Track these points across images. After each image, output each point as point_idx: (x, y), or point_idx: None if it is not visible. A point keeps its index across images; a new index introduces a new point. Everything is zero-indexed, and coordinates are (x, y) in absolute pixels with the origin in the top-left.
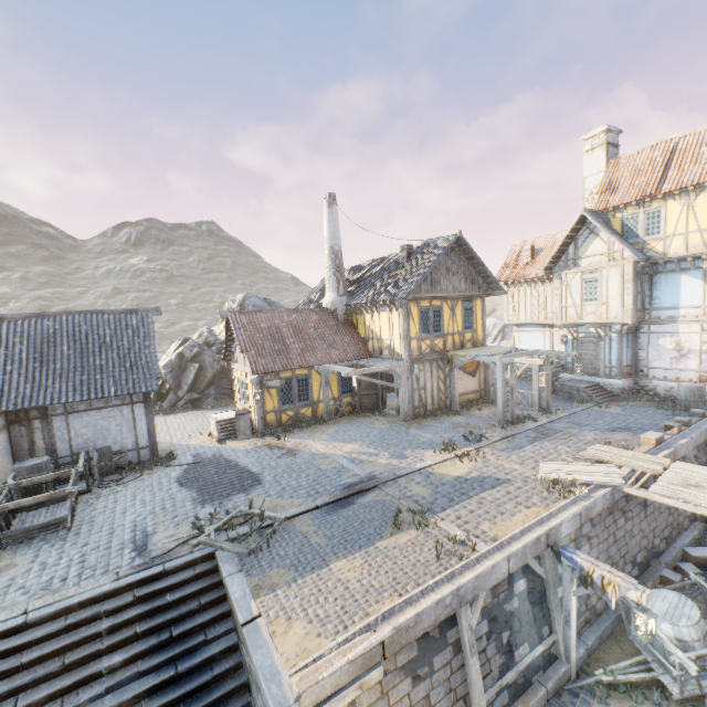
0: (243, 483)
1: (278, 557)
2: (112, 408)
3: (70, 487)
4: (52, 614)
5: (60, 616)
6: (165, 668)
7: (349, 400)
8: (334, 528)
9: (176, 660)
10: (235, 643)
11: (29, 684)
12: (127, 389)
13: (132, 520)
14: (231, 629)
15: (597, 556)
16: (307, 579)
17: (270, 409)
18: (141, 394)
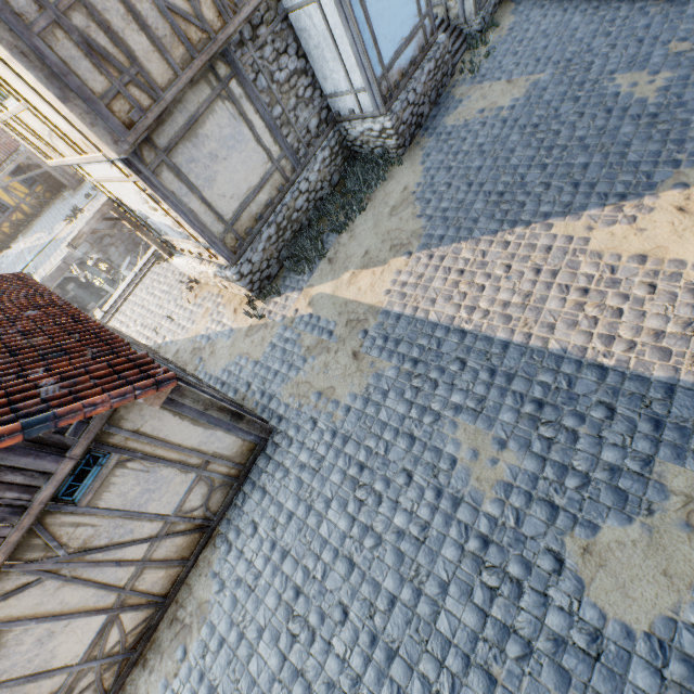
0: None
1: None
2: None
3: None
4: None
5: None
6: None
7: (41, 190)
8: None
9: None
10: None
11: None
12: None
13: None
14: None
15: (126, 249)
16: None
17: None
18: None
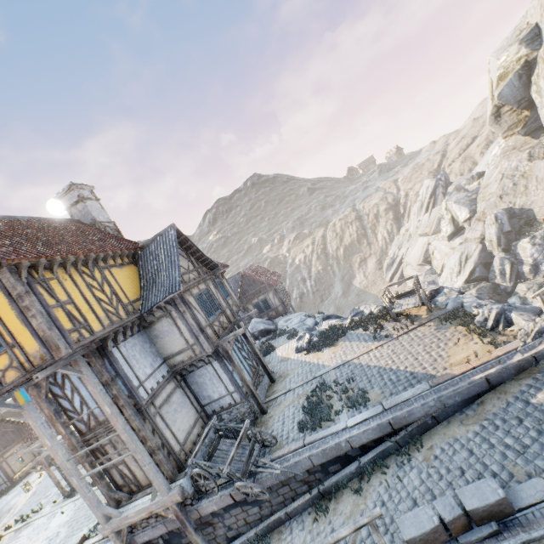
0: None
1: None
2: None
3: None
4: None
5: None
6: None
7: None
8: None
9: None
10: None
11: None
12: None
13: None
14: None
15: None
16: None
17: None
18: None
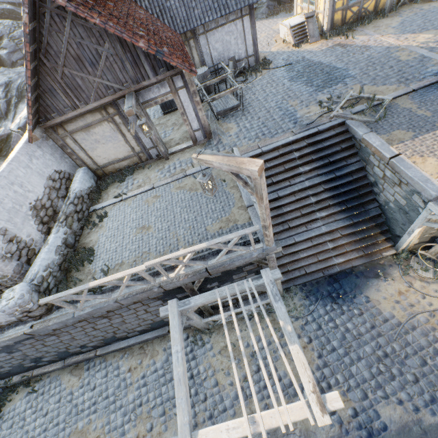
0: (336, 77)
1: (395, 124)
2: (229, 23)
3: (239, 85)
4: (271, 149)
5: (274, 150)
6: (328, 174)
7: None
8: (434, 105)
9: (332, 171)
10: (362, 167)
11: (273, 175)
12: (243, 2)
13: (274, 105)
14: (359, 160)
15: None
16: (425, 137)
17: (338, 7)
18: (247, 7)
